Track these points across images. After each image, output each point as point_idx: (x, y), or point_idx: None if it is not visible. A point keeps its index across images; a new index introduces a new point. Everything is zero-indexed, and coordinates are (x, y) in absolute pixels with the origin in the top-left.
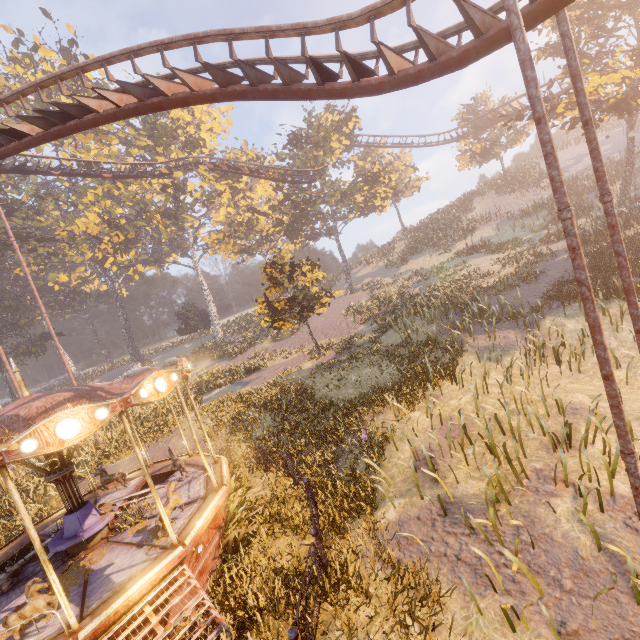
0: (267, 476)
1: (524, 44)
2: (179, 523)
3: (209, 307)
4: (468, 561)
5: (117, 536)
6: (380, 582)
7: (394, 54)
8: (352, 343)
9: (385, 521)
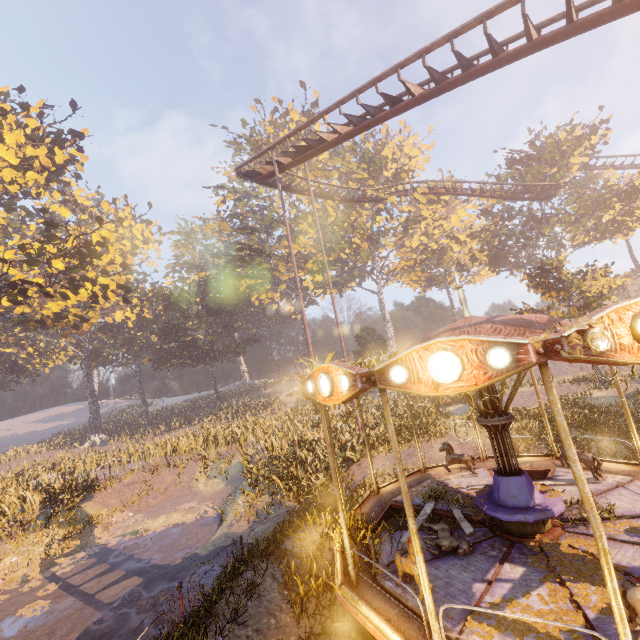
0: None
1: None
2: None
3: (388, 333)
4: None
5: (581, 528)
6: None
7: None
8: None
9: None
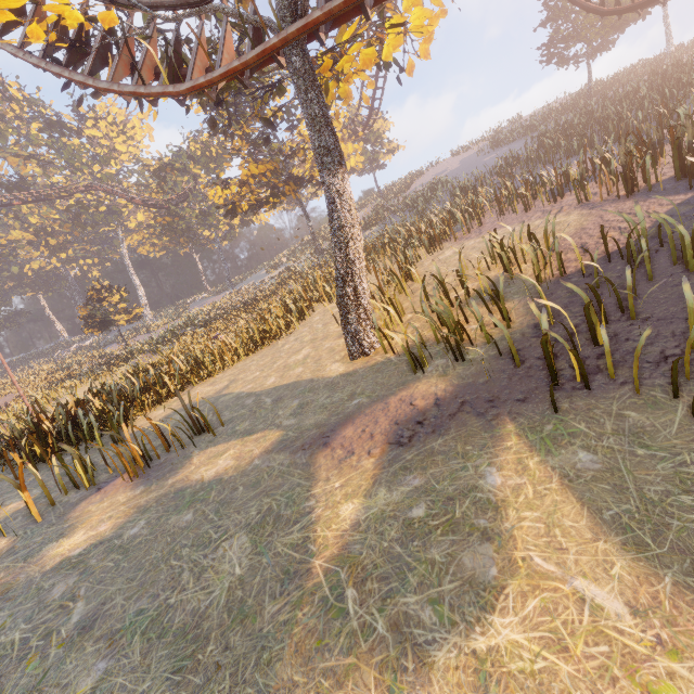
0: None
1: None
2: None
3: (139, 296)
4: None
5: None
6: None
7: None
8: None
9: None
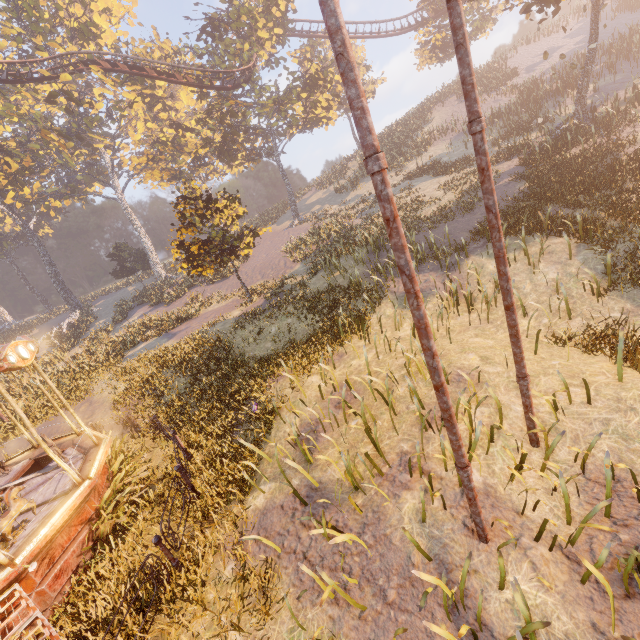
0: (170, 445)
1: None
2: (29, 529)
3: (145, 245)
4: (312, 561)
5: None
6: (226, 584)
7: None
8: (283, 287)
9: (253, 508)
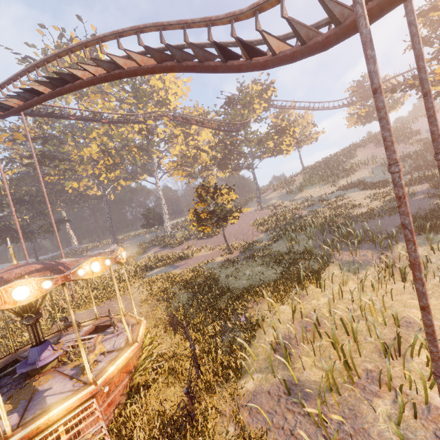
0: (175, 337)
1: (366, 28)
2: (100, 366)
3: (163, 211)
4: (299, 438)
5: (61, 367)
6: None
7: (276, 39)
8: (252, 246)
9: (244, 389)
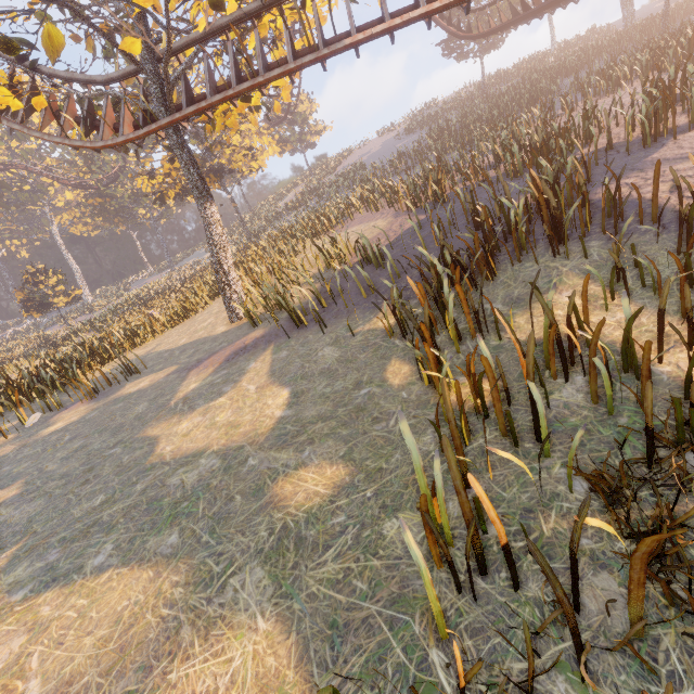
0: None
1: None
2: None
3: (76, 277)
4: None
5: None
6: None
7: None
8: None
9: None
